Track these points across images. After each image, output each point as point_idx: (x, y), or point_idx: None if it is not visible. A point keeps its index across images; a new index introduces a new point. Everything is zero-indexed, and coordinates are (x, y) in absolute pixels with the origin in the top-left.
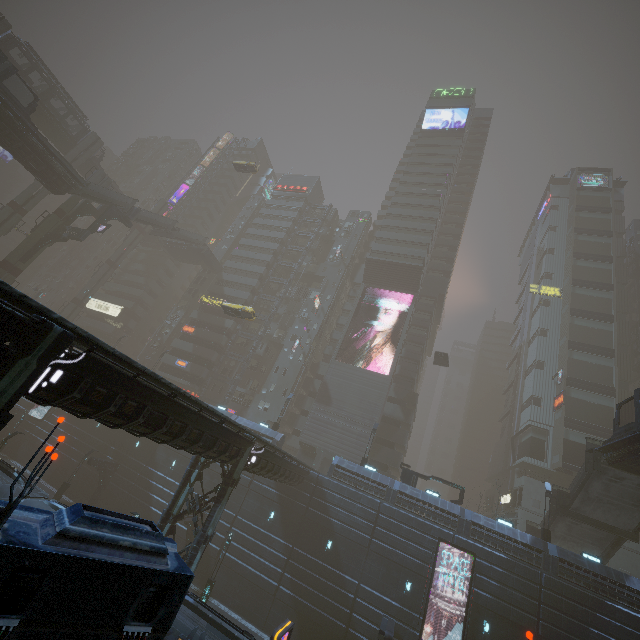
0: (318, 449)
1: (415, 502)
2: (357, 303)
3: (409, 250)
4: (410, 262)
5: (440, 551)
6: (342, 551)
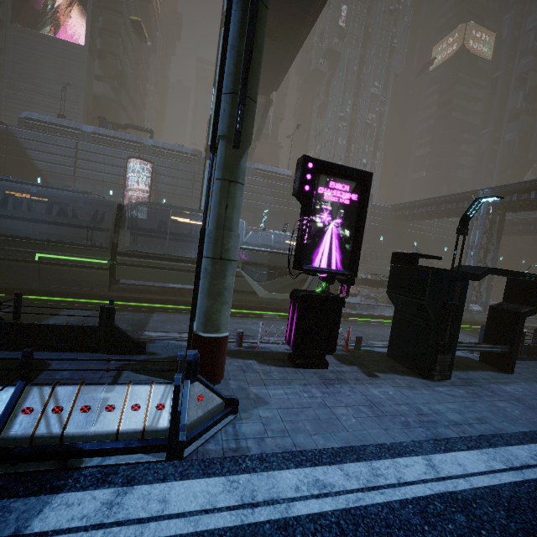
0: None
1: (108, 139)
2: None
3: None
4: None
5: (130, 167)
6: (52, 183)
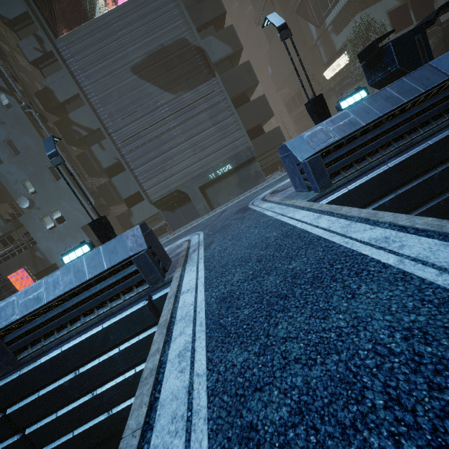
0: (183, 187)
1: None
2: None
3: None
4: None
5: None
6: None
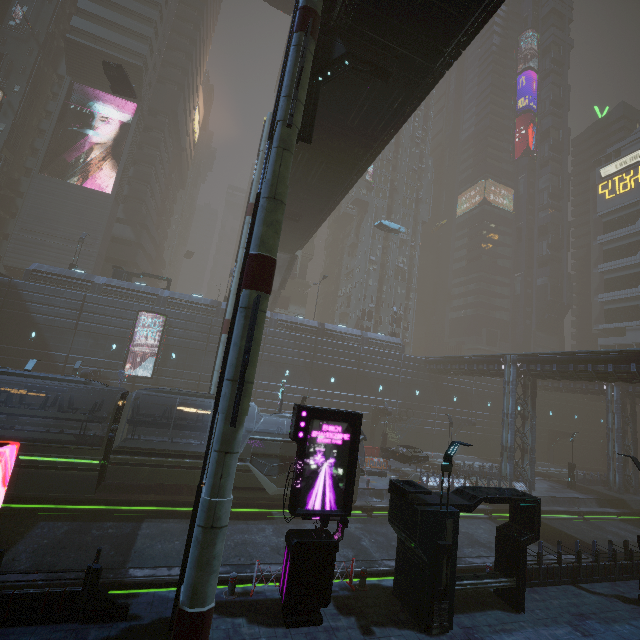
0: None
1: (120, 290)
2: (62, 103)
3: (125, 40)
4: (127, 57)
5: (141, 319)
6: (49, 337)
